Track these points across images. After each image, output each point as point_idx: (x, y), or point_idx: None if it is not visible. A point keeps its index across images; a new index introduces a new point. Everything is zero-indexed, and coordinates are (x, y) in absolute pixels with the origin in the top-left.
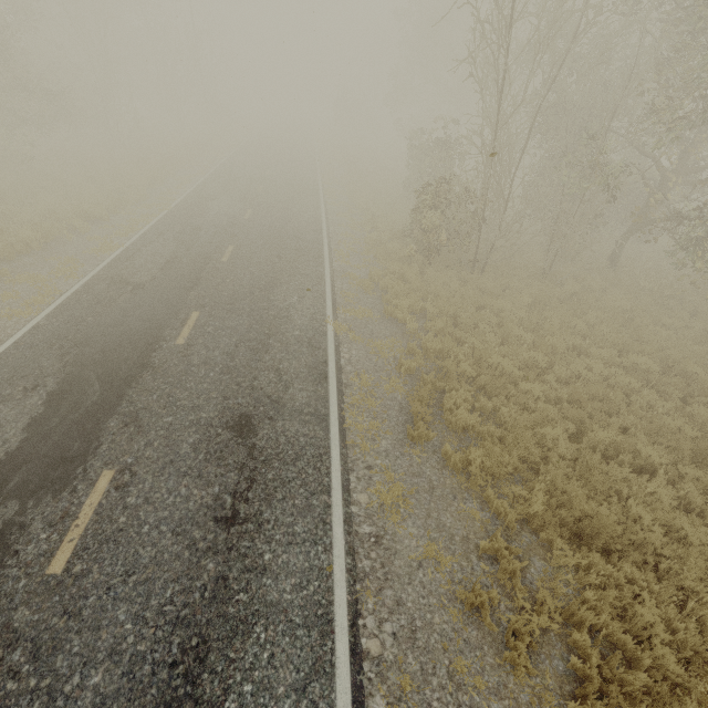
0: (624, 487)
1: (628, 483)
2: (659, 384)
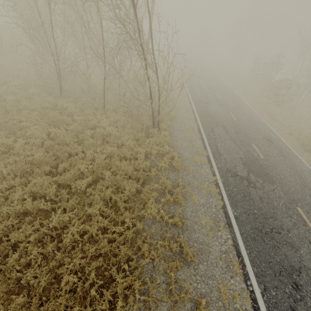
0: None
1: None
2: None
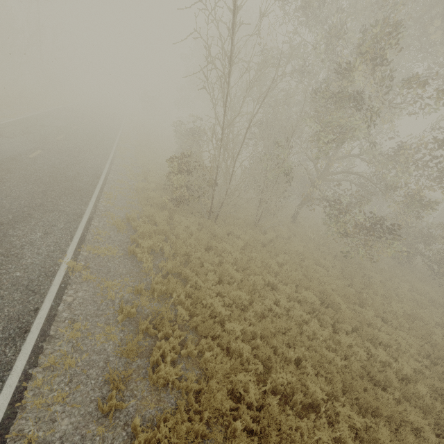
0: (297, 436)
1: (301, 429)
2: (320, 313)
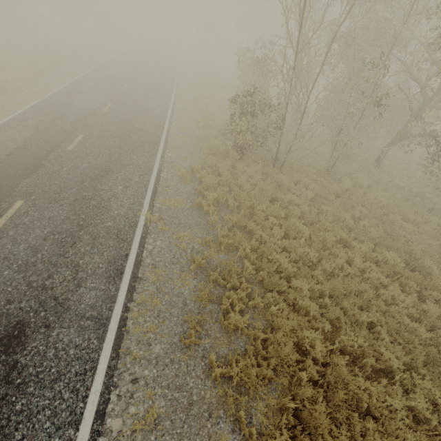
0: (365, 397)
1: (369, 391)
2: (403, 277)
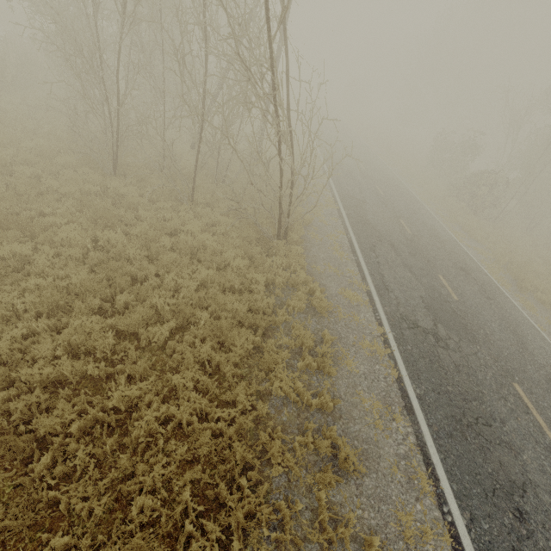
0: None
1: None
2: None
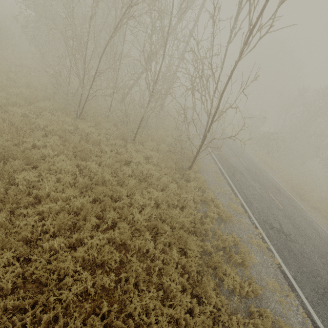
0: None
1: None
2: None
